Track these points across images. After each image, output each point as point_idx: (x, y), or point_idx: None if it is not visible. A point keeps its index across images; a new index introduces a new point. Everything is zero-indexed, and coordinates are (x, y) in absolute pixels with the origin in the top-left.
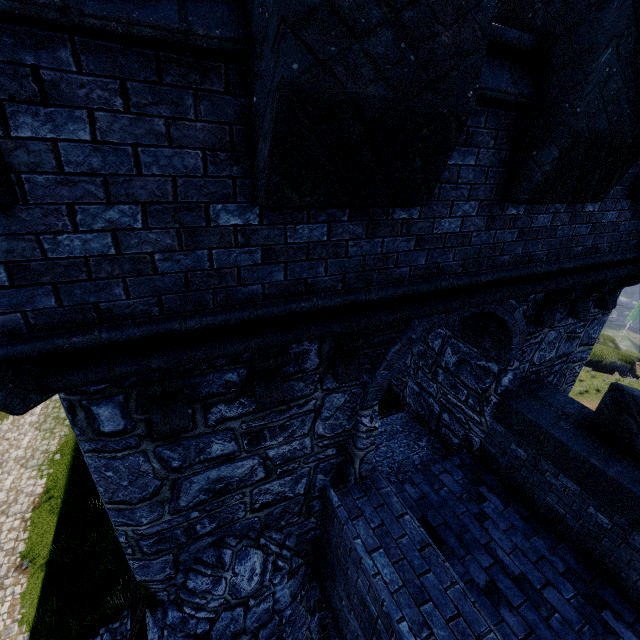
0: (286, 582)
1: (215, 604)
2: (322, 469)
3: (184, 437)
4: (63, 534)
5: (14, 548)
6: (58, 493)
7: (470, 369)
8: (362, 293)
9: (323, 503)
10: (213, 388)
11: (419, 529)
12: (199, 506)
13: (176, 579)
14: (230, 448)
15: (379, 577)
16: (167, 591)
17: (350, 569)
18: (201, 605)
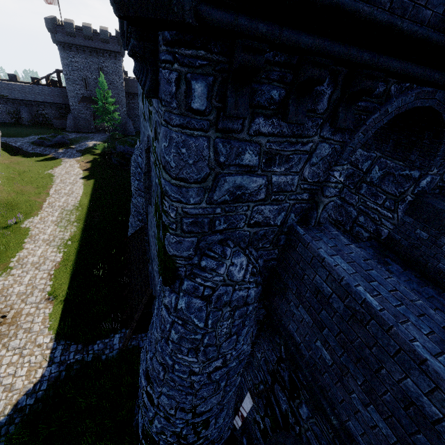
0: (253, 287)
1: (217, 279)
2: (295, 209)
3: (233, 137)
4: (74, 286)
5: (44, 288)
6: (70, 263)
7: (393, 179)
8: (399, 19)
9: (287, 238)
10: (262, 99)
11: (361, 252)
12: (222, 205)
13: (193, 260)
14: (254, 162)
15: (339, 266)
16: (186, 268)
17: (307, 273)
18: (208, 278)
